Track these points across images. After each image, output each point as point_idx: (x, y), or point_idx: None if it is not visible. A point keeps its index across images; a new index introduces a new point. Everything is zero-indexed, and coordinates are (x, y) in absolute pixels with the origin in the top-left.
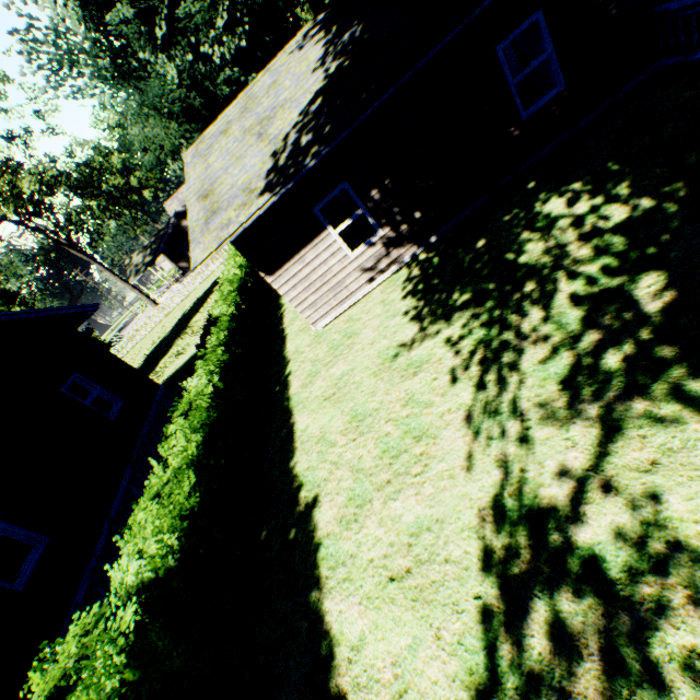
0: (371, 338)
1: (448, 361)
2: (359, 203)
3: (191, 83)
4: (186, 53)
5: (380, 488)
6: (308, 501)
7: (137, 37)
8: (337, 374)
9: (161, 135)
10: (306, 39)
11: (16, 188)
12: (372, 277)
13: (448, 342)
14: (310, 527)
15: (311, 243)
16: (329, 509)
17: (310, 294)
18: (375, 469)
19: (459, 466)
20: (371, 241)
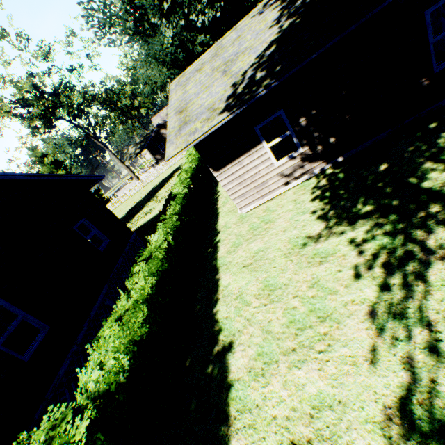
0: (283, 226)
1: (352, 258)
2: (289, 127)
3: (179, 44)
4: (180, 19)
5: (285, 353)
6: (225, 345)
7: (151, 7)
8: (254, 249)
9: (156, 75)
10: (266, 7)
11: (70, 100)
12: (288, 181)
13: (352, 242)
14: (224, 367)
15: (248, 152)
16: (241, 357)
17: (241, 188)
18: (282, 335)
19: (363, 356)
20: (292, 155)
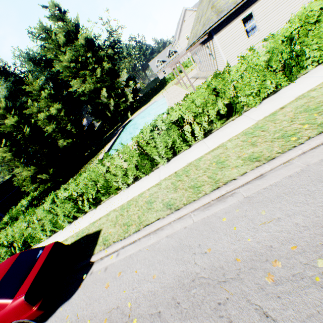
0: None
1: None
2: None
3: None
4: None
5: None
6: None
7: None
8: None
9: None
10: None
11: None
12: None
13: None
14: None
15: None
16: None
17: None
18: None
19: None
20: None
